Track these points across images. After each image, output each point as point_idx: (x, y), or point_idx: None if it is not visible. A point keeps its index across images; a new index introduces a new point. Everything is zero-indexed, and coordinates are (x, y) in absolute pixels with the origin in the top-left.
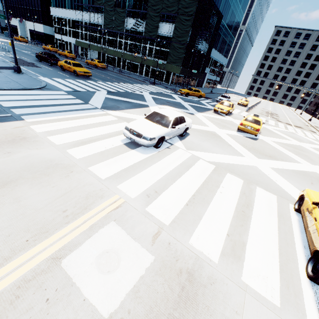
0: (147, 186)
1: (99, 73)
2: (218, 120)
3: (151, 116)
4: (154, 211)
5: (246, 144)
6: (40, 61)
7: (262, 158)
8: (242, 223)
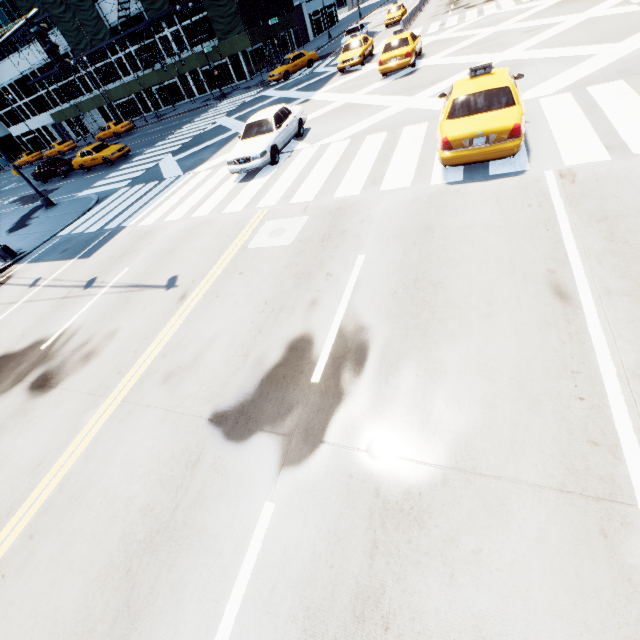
0: (282, 193)
1: (132, 141)
2: (350, 84)
3: (247, 134)
4: (297, 200)
5: (396, 89)
6: (45, 182)
7: (420, 92)
8: (383, 163)
